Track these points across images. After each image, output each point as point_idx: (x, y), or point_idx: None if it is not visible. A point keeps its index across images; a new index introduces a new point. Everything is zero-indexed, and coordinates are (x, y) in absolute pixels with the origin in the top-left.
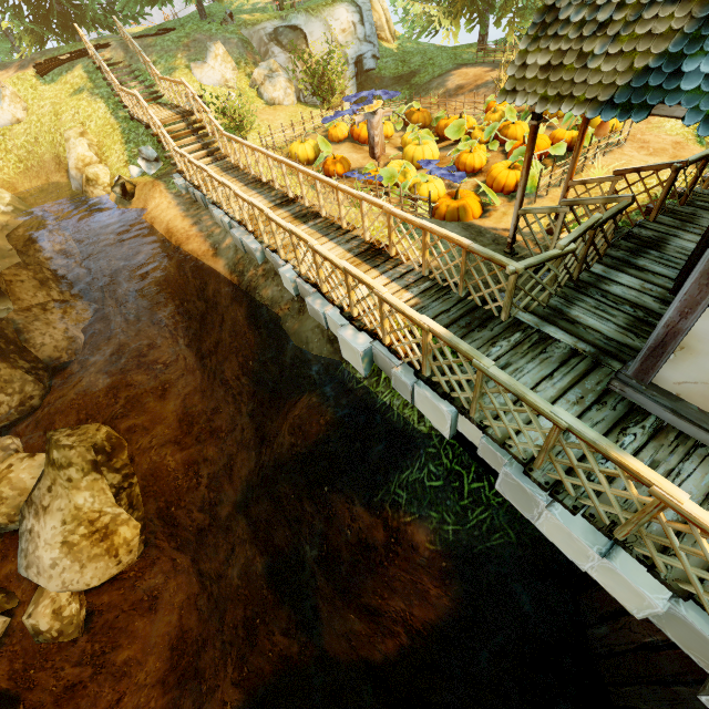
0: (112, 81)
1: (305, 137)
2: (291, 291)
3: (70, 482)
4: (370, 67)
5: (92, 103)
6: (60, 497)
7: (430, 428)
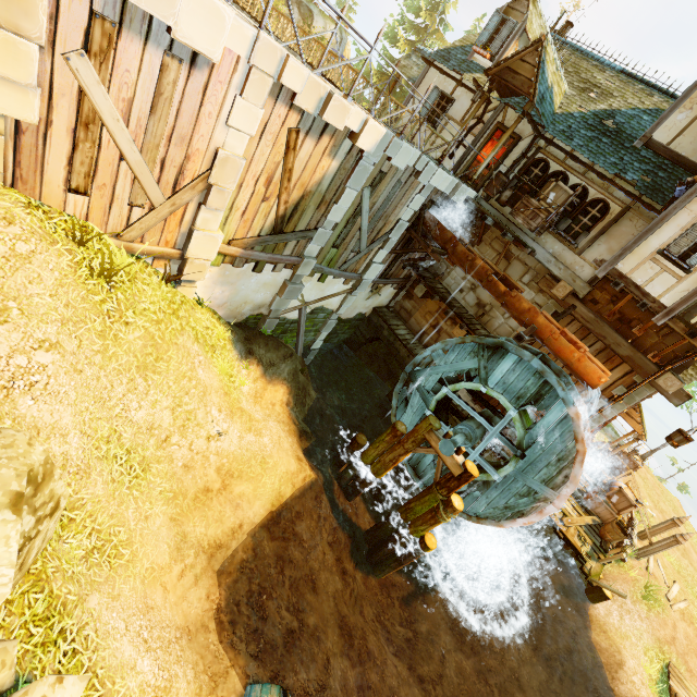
0: None
1: None
2: None
3: None
4: None
5: None
6: None
7: None
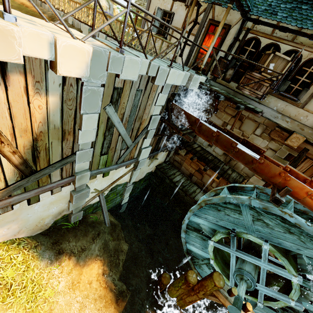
0: None
1: None
2: (71, 23)
3: None
4: None
5: None
6: None
7: None
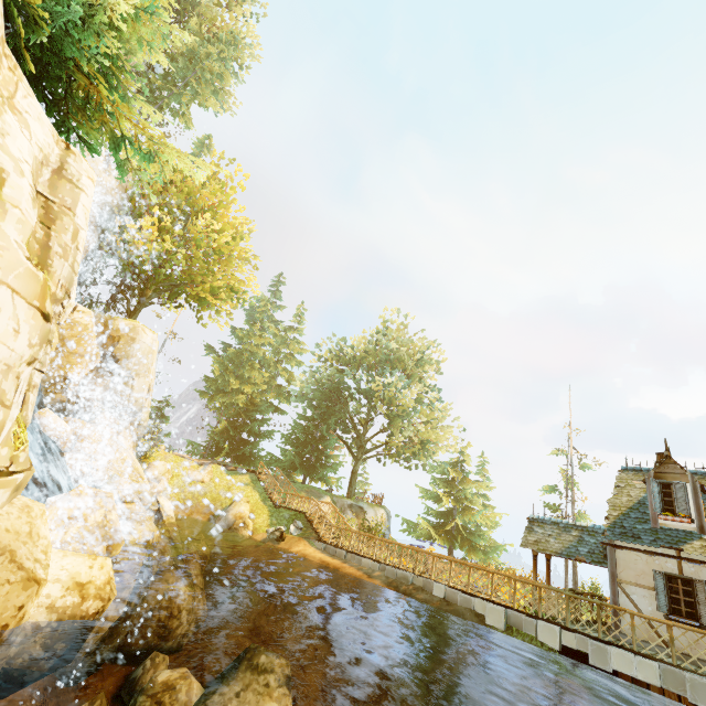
0: (271, 488)
1: None
2: (441, 595)
3: (267, 687)
4: None
5: (253, 492)
6: (248, 703)
7: (548, 648)
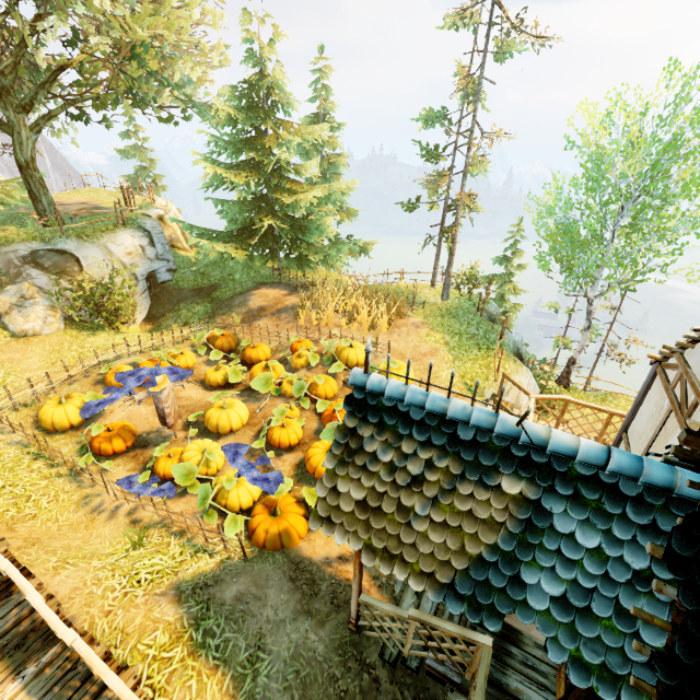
0: None
1: (70, 385)
2: None
3: None
4: (166, 279)
5: None
6: None
7: None
